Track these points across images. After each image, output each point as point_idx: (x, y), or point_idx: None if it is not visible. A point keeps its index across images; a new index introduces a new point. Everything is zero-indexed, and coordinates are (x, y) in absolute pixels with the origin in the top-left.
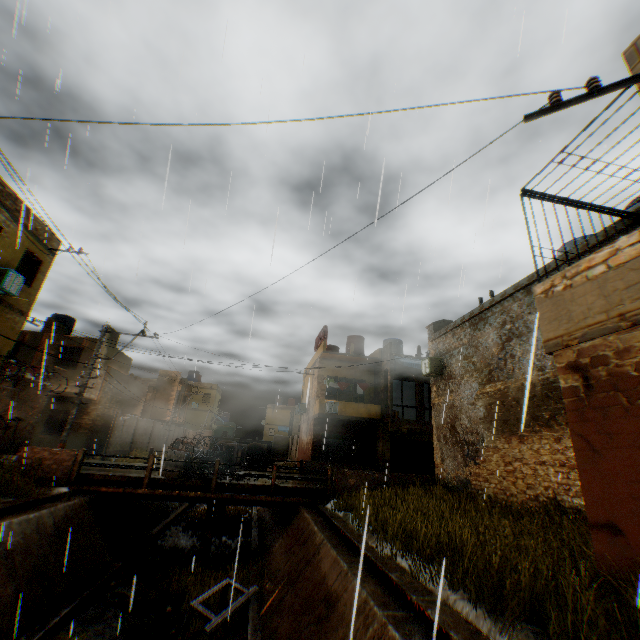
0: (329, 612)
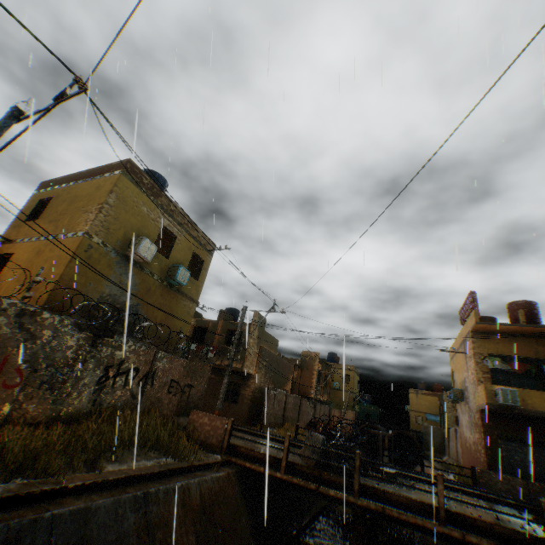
0: None
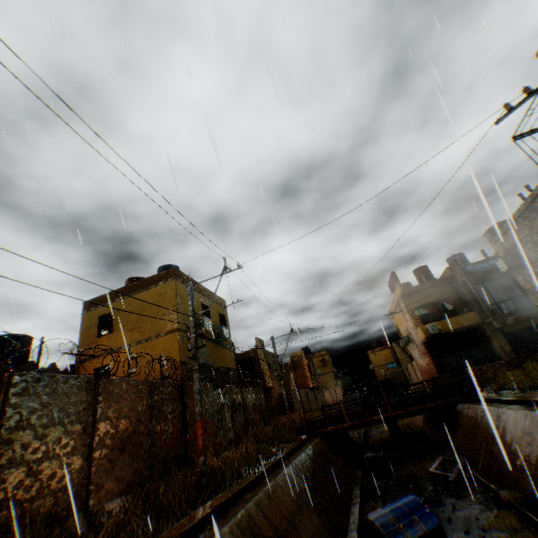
0: (532, 437)
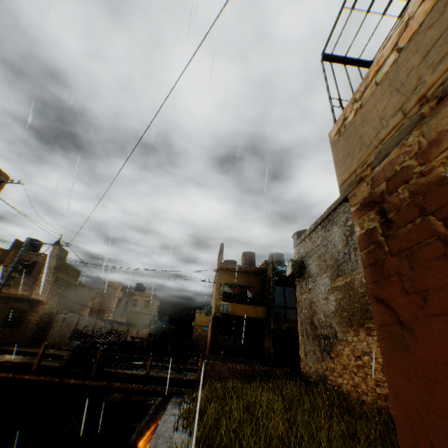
0: None
